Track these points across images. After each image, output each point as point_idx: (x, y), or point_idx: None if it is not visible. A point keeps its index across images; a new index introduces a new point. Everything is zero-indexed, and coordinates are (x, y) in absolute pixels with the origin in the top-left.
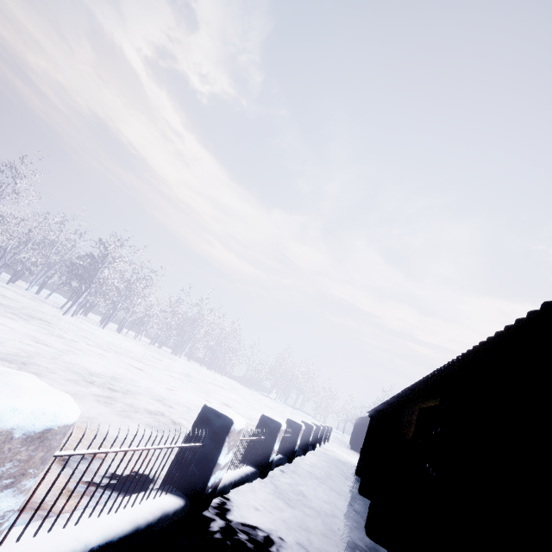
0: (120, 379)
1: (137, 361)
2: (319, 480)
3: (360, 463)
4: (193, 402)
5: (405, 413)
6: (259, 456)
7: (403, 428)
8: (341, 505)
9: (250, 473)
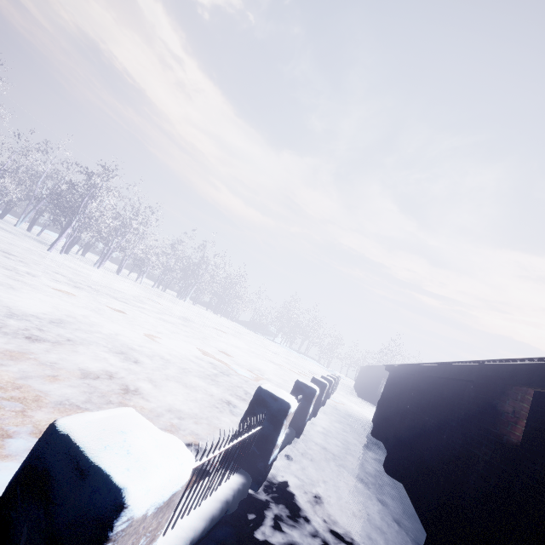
0: (71, 322)
1: (122, 302)
2: (337, 460)
3: (379, 424)
4: (179, 352)
5: (509, 397)
6: (251, 455)
7: (503, 421)
8: (374, 511)
9: (232, 497)
